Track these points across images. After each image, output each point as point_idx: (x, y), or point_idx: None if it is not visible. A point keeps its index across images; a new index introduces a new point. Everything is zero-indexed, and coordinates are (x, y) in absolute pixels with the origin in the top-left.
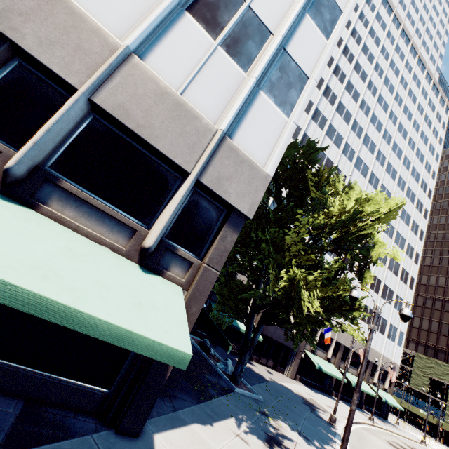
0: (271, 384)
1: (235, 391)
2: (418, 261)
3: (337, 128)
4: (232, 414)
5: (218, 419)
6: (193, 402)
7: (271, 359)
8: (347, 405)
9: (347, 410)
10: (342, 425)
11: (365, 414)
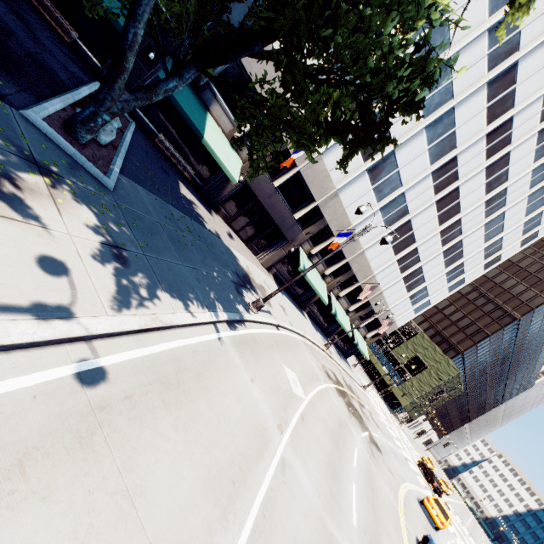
0: (203, 229)
1: (22, 113)
2: (527, 244)
3: None
4: None
5: None
6: None
7: (247, 230)
8: (312, 325)
9: (306, 326)
10: (270, 320)
11: (327, 342)
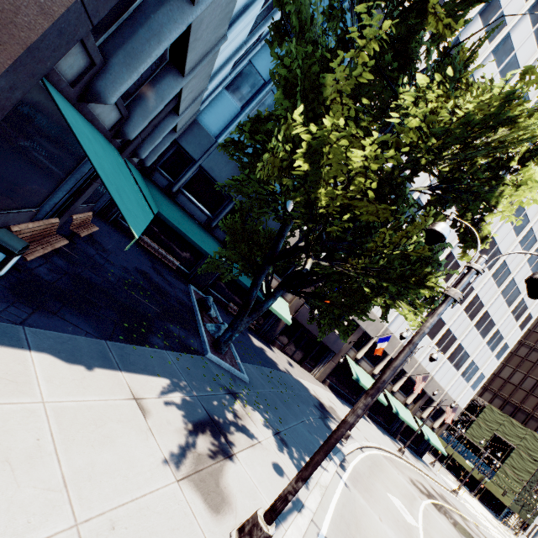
0: (281, 373)
1: (206, 356)
2: None
3: (516, 47)
4: (163, 374)
5: (119, 368)
6: (90, 333)
7: (299, 352)
8: (378, 429)
9: (375, 433)
10: (356, 445)
11: (397, 444)
